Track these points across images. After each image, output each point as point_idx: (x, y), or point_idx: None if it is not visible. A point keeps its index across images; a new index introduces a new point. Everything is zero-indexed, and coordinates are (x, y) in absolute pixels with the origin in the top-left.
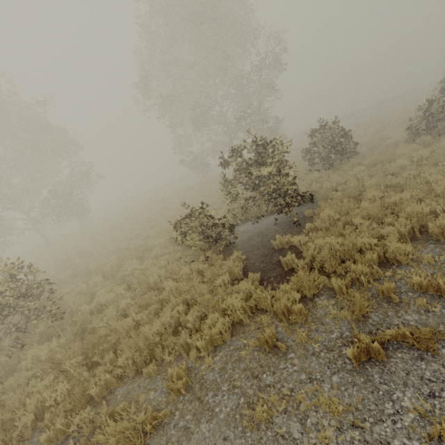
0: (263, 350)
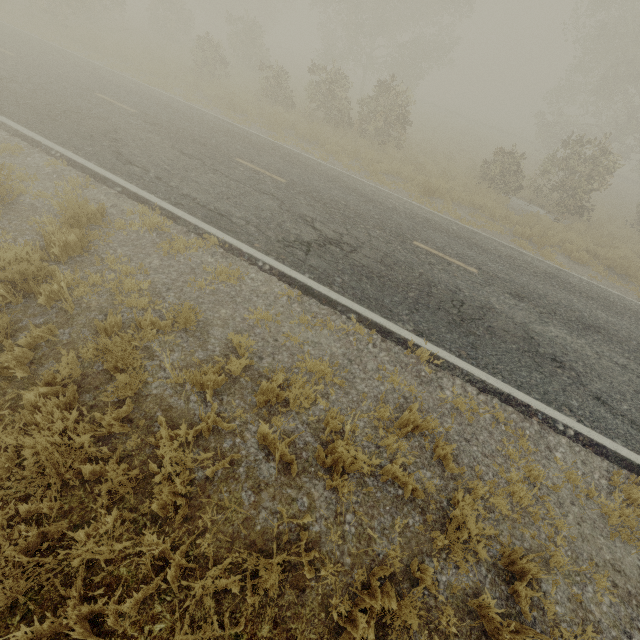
0: (487, 216)
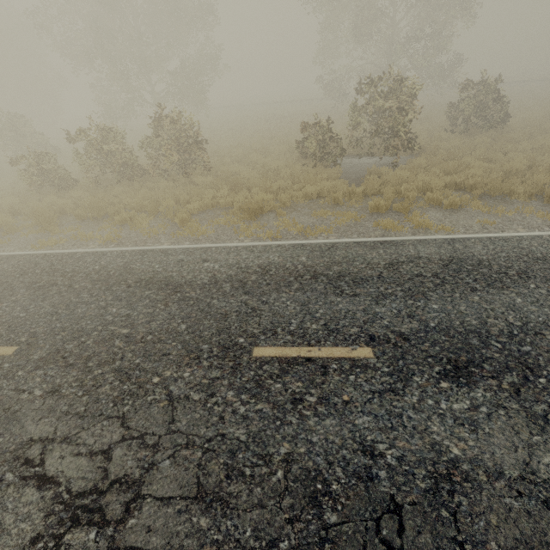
0: (331, 203)
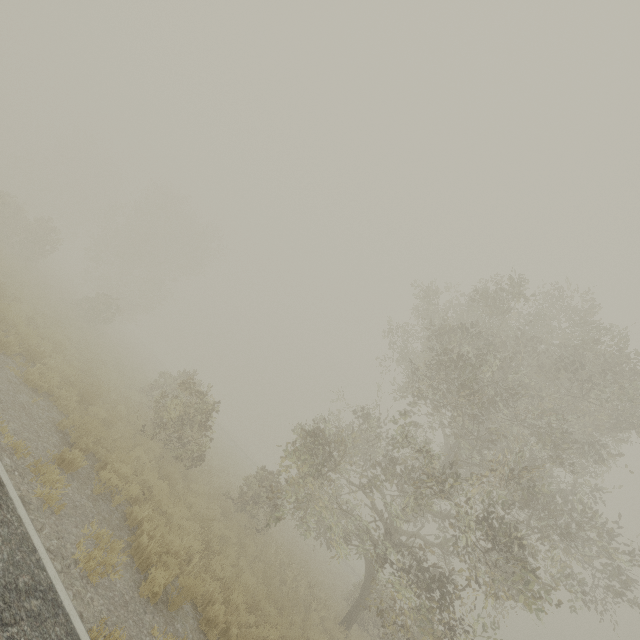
0: None
